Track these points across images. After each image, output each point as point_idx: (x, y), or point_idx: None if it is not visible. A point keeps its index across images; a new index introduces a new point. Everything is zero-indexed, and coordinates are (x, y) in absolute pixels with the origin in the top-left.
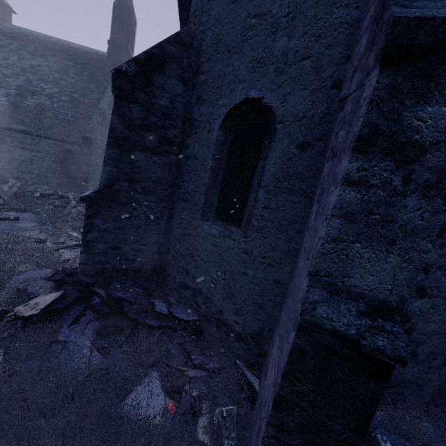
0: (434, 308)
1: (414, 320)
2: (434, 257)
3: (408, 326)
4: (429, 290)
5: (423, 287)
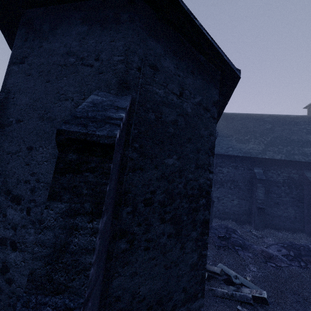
0: (25, 261)
1: (12, 271)
2: (18, 218)
3: (8, 276)
4: (19, 244)
5: (14, 241)
